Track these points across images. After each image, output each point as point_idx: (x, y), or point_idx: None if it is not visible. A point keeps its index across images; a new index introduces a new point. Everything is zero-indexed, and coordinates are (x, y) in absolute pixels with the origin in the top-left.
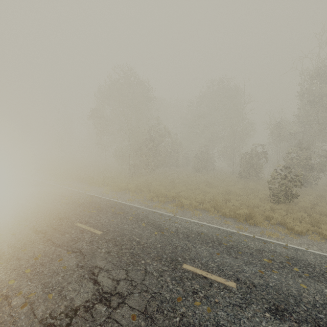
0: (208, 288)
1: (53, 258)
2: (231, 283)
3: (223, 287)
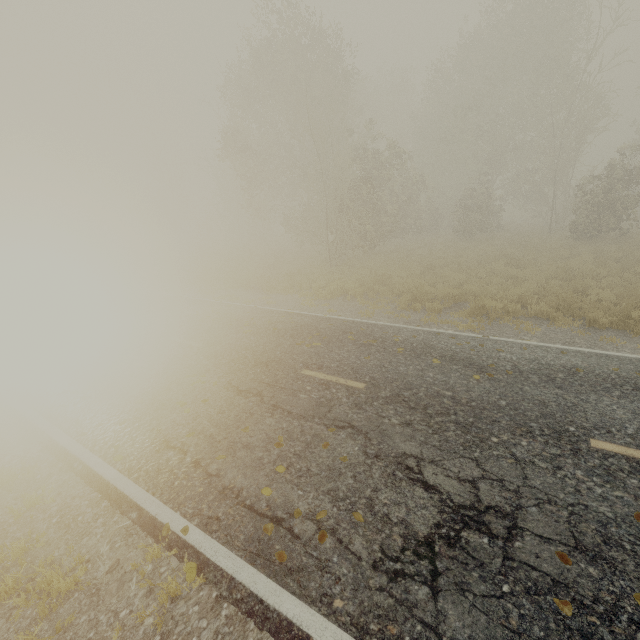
0: None
1: (309, 442)
2: None
3: None
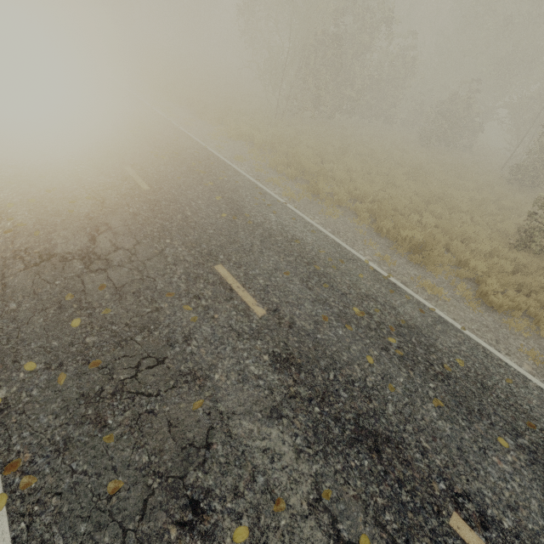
0: (220, 301)
1: (67, 197)
2: (260, 309)
3: (241, 309)
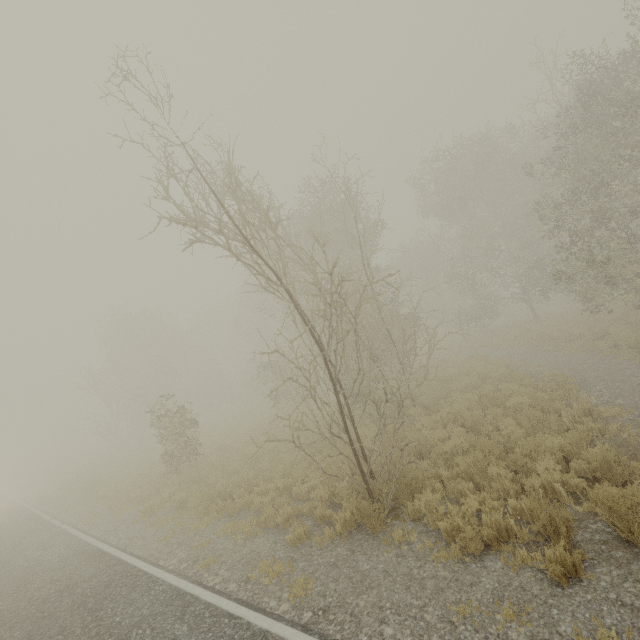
0: None
1: None
2: None
3: None
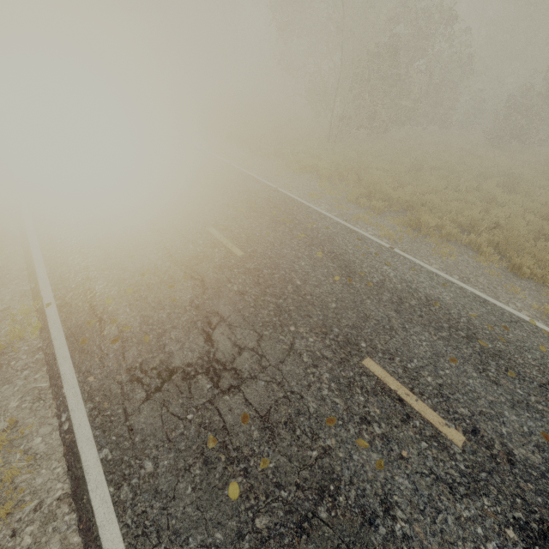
0: (396, 424)
1: (163, 280)
2: (454, 433)
3: (430, 435)
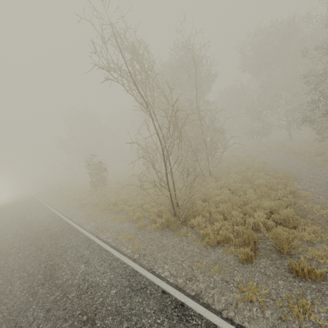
0: None
1: None
2: None
3: None
